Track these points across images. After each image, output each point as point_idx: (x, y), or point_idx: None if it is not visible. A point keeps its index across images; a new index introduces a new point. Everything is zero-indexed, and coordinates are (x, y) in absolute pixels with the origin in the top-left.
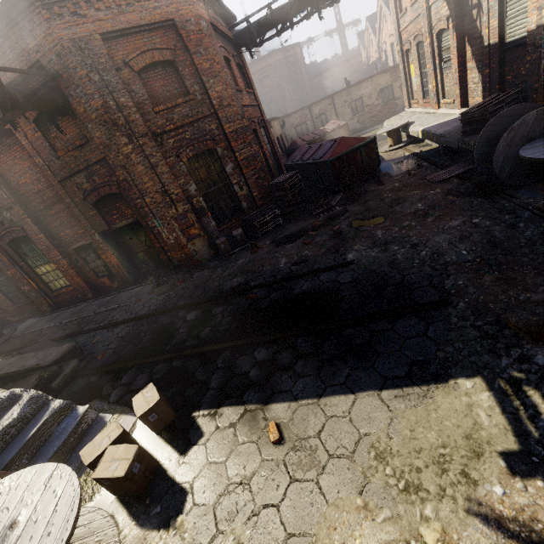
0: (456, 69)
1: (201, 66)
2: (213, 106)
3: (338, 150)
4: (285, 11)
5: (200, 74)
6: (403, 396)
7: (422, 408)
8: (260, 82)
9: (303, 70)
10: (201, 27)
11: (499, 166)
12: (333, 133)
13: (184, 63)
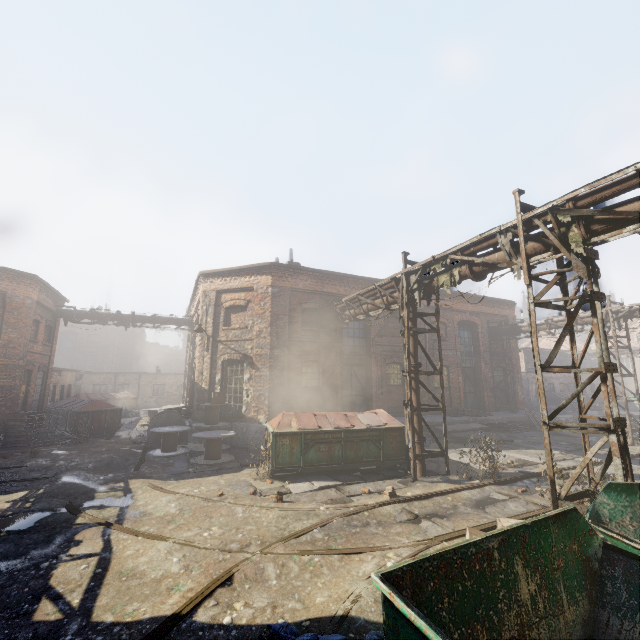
0: (189, 388)
1: (8, 319)
2: None
3: (89, 407)
4: (103, 316)
5: (3, 323)
6: None
7: None
8: (88, 336)
9: (137, 345)
10: (26, 302)
11: (149, 435)
12: (121, 401)
13: None
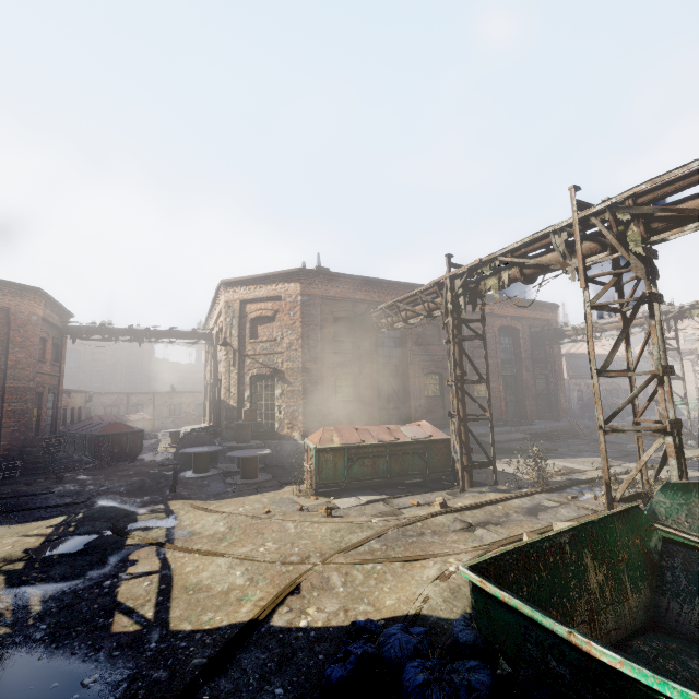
0: (213, 407)
1: (14, 338)
2: (7, 365)
3: (108, 430)
4: (114, 331)
5: (9, 342)
6: (23, 525)
7: (29, 526)
8: (92, 354)
9: (146, 363)
10: (32, 319)
11: (179, 456)
12: (137, 423)
13: (0, 331)
